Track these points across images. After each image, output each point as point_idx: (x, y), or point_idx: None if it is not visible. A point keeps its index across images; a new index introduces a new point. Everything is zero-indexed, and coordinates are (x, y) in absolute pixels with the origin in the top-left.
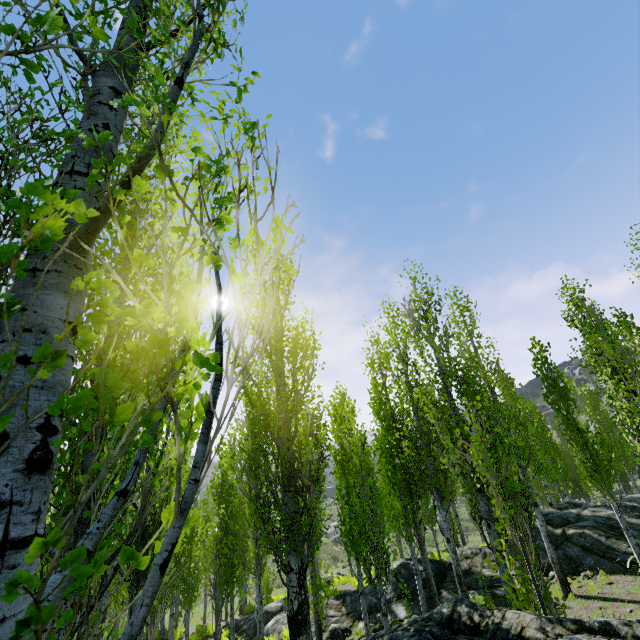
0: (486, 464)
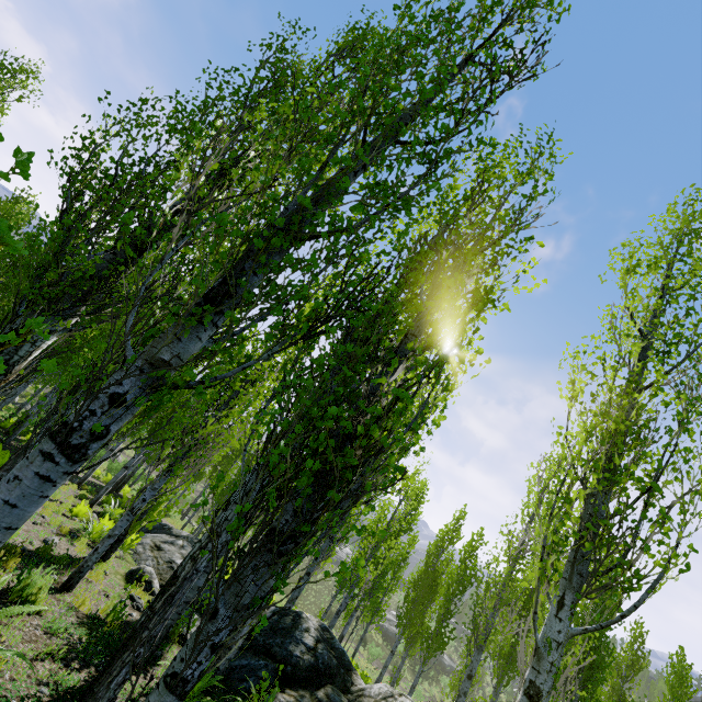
0: None
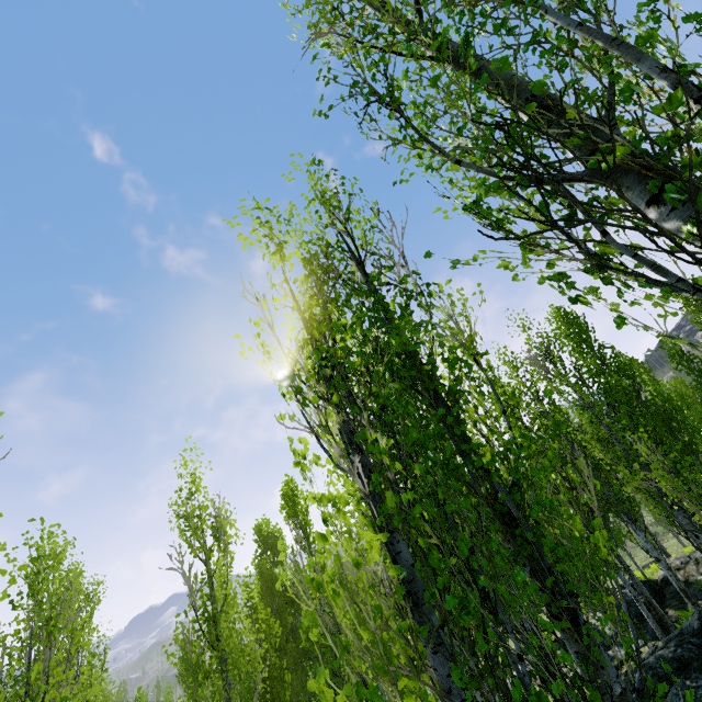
0: (674, 485)
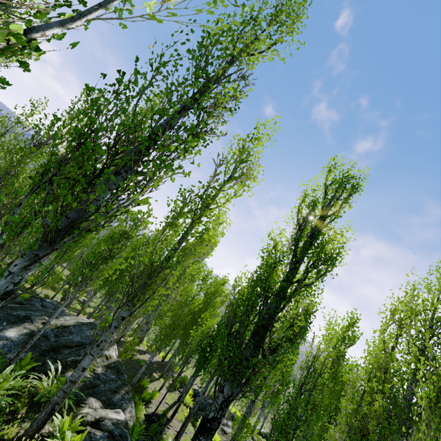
0: None
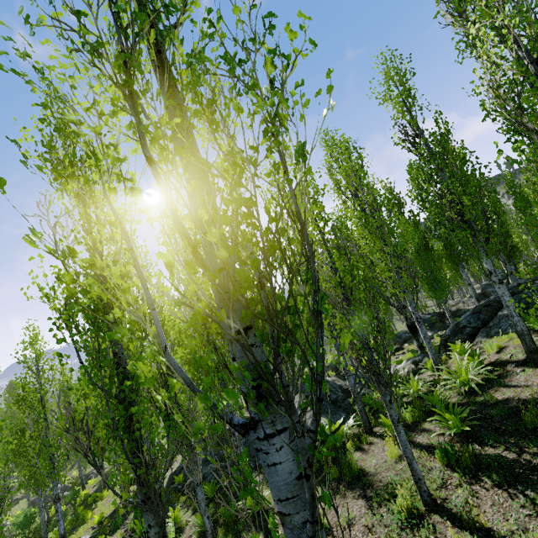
0: (519, 230)
